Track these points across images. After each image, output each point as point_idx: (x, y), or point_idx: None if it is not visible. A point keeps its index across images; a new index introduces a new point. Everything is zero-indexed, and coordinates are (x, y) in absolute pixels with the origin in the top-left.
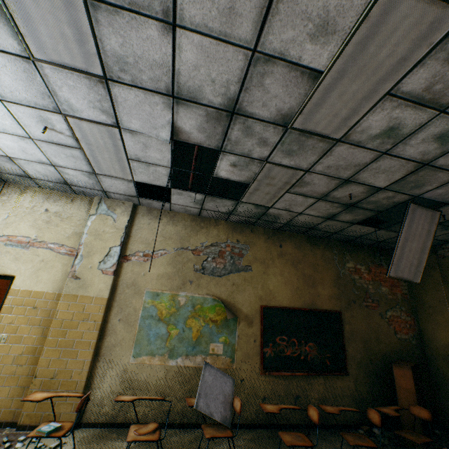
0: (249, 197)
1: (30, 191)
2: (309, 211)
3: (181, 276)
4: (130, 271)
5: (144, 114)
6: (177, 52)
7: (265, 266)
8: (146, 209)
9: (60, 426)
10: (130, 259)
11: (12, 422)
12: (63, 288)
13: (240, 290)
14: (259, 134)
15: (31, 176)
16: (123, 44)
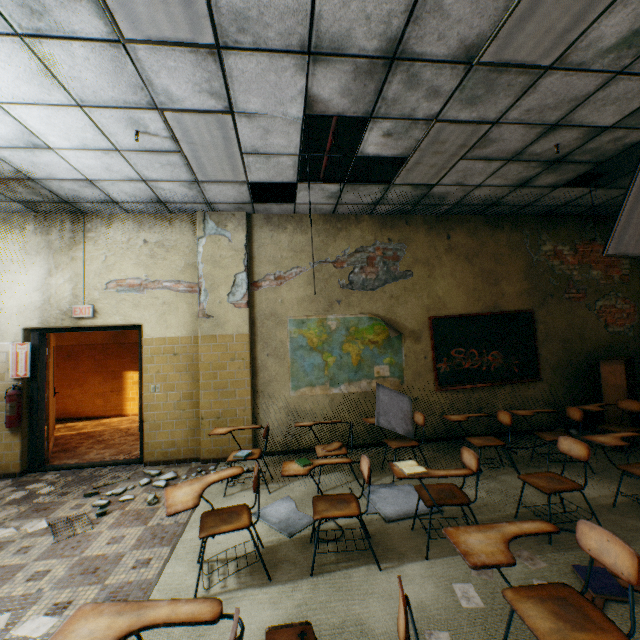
0: (405, 176)
1: (117, 220)
2: (492, 181)
3: (325, 296)
4: (264, 300)
5: (267, 86)
6: None
7: (429, 268)
8: (263, 218)
9: (251, 452)
10: (260, 286)
11: (195, 458)
12: (197, 330)
13: (401, 303)
14: (428, 82)
15: (116, 200)
16: None
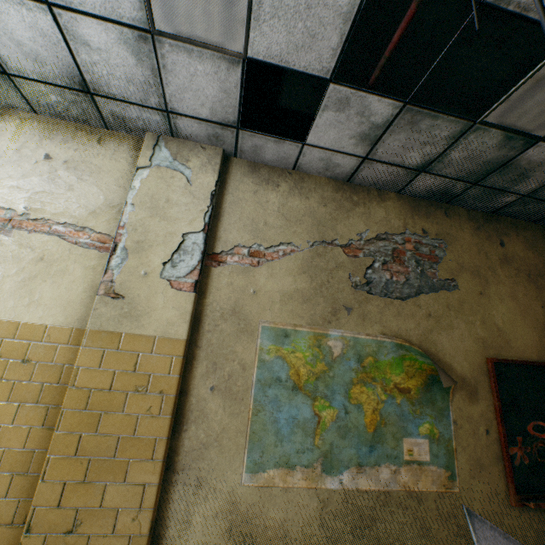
0: (517, 101)
1: (12, 118)
2: None
3: (327, 296)
4: (225, 286)
5: None
6: None
7: (481, 280)
8: (247, 165)
9: None
10: (223, 260)
11: None
12: (87, 319)
13: (444, 328)
14: None
15: (6, 66)
16: None
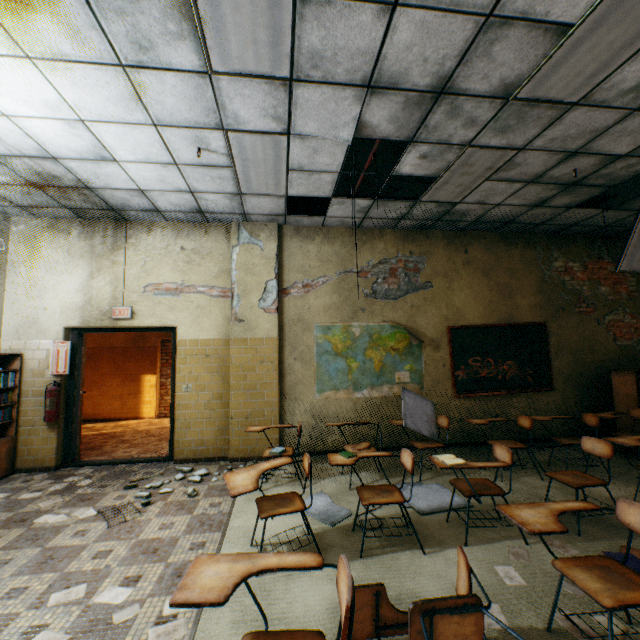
0: (432, 194)
1: (156, 227)
2: (511, 200)
3: (350, 304)
4: (292, 307)
5: (325, 113)
6: (389, 34)
7: (448, 280)
8: (293, 229)
9: (285, 449)
10: (289, 292)
11: (223, 457)
12: (228, 333)
13: (421, 313)
14: (468, 113)
15: (160, 209)
16: (324, 37)
